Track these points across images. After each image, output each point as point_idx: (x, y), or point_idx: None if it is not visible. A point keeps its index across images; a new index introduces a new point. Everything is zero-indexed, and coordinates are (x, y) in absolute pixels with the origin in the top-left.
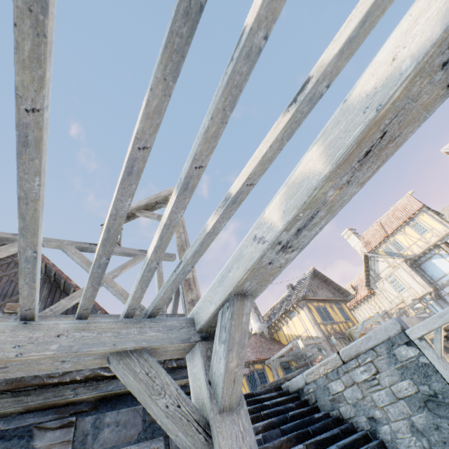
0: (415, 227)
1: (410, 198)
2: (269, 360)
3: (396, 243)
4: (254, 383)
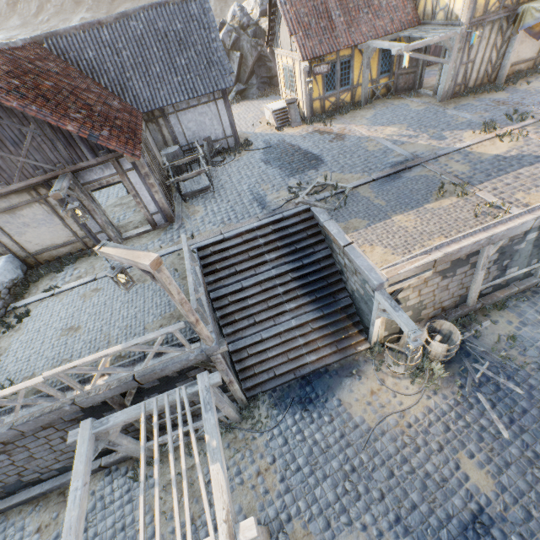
0: None
1: None
2: (364, 44)
3: None
4: (331, 78)
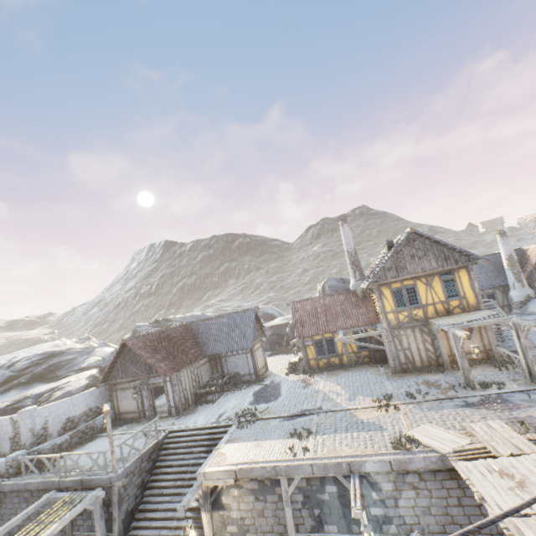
0: None
1: None
2: (338, 331)
3: None
4: (321, 348)
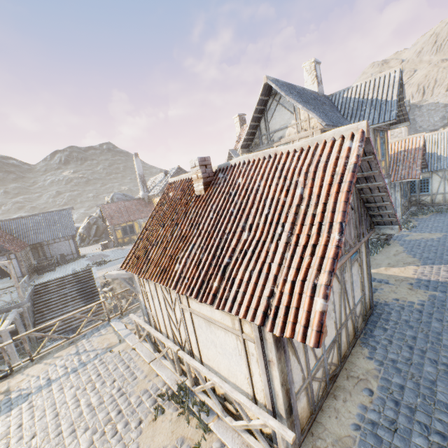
0: None
1: None
2: (137, 220)
3: None
4: (126, 231)
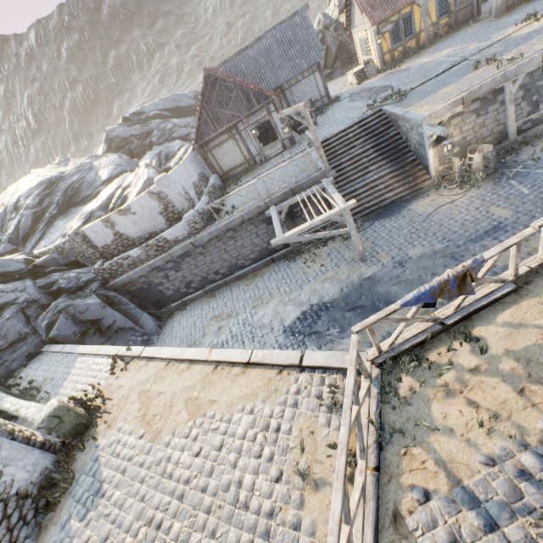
0: None
1: None
2: None
3: None
4: (397, 33)
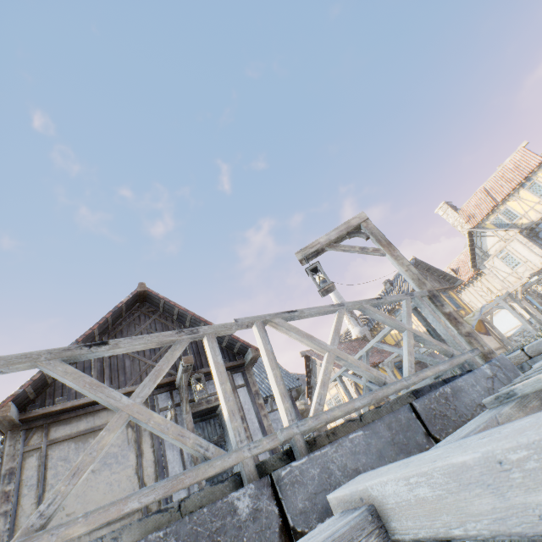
0: (533, 189)
1: (524, 153)
2: (383, 363)
3: (507, 211)
4: None
